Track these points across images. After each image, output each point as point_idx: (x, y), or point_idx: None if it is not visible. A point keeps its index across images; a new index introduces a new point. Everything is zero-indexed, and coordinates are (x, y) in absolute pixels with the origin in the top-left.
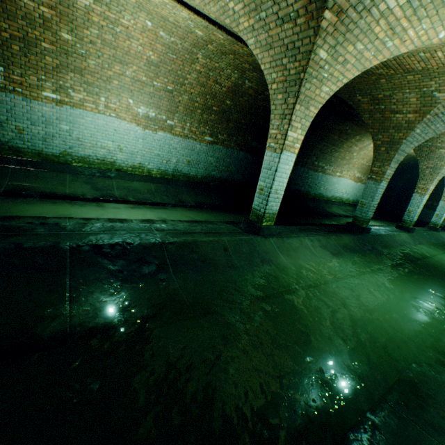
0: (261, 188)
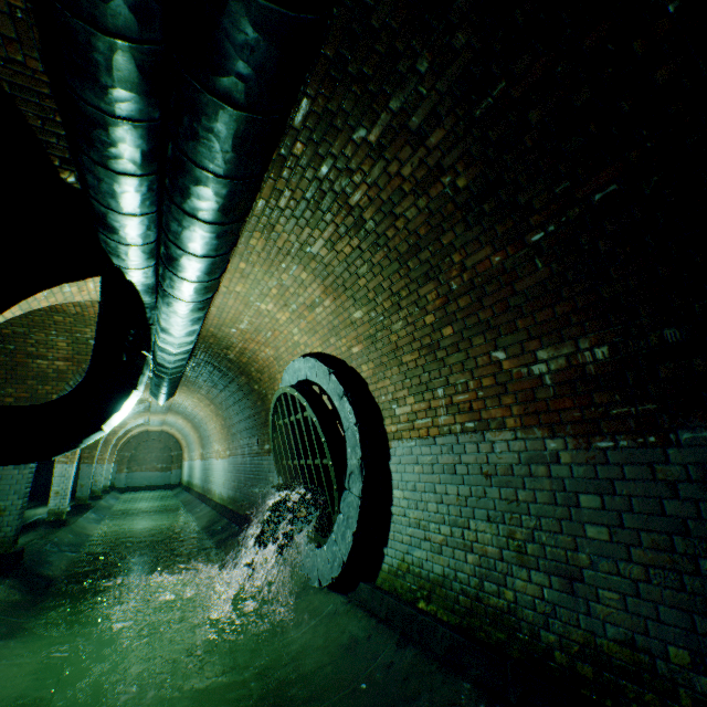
0: (58, 491)
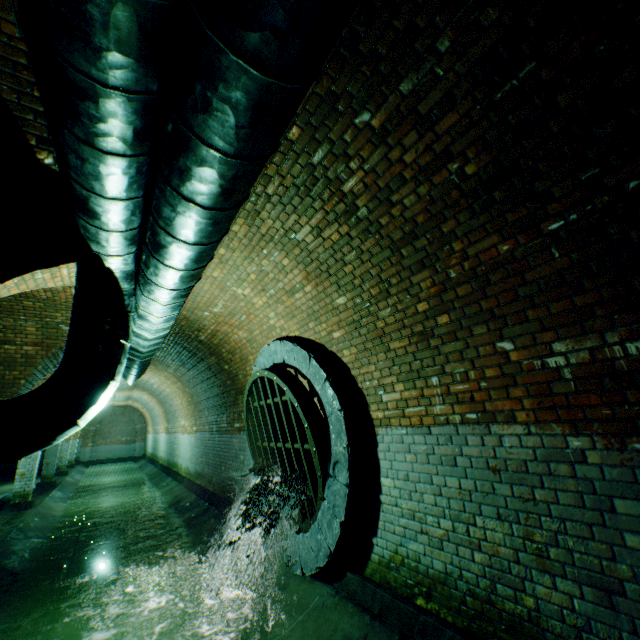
0: (24, 473)
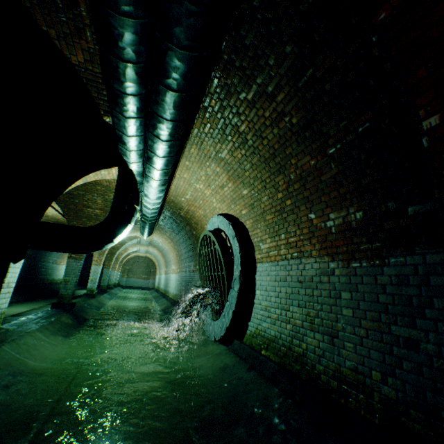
0: (92, 279)
